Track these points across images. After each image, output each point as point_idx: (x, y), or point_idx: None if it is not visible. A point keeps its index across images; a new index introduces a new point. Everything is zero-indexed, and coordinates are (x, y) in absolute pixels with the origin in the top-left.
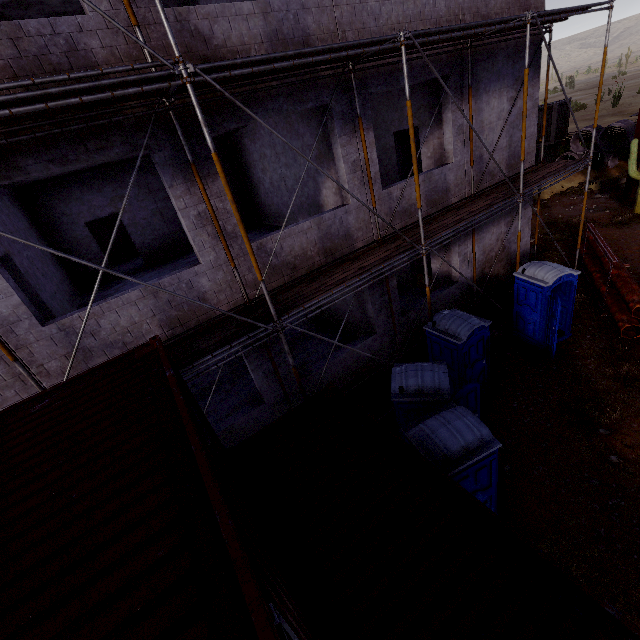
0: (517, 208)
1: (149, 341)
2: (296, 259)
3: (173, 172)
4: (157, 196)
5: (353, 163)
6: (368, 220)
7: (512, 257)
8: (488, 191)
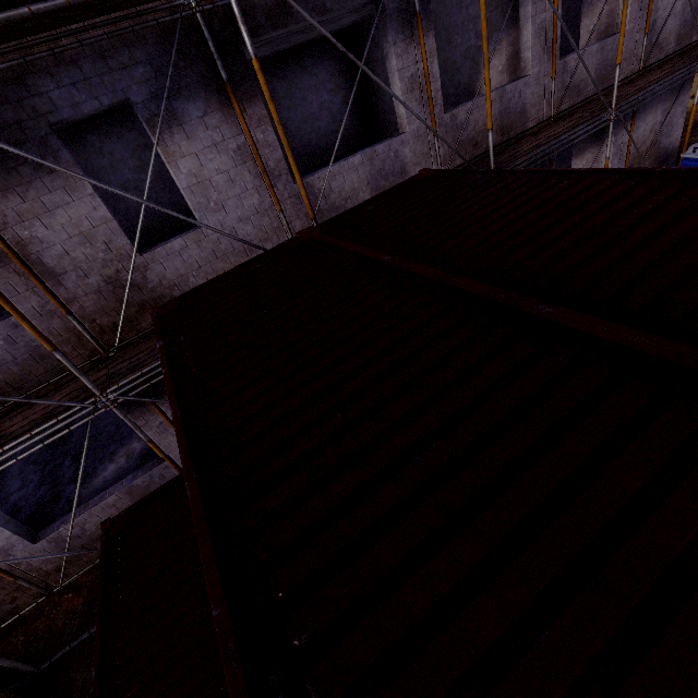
0: (676, 93)
1: (422, 171)
2: (478, 135)
3: (397, 27)
4: (281, 105)
5: (539, 25)
6: (542, 96)
7: (661, 154)
8: (658, 65)
